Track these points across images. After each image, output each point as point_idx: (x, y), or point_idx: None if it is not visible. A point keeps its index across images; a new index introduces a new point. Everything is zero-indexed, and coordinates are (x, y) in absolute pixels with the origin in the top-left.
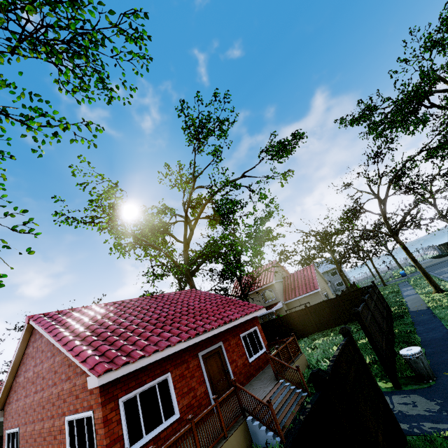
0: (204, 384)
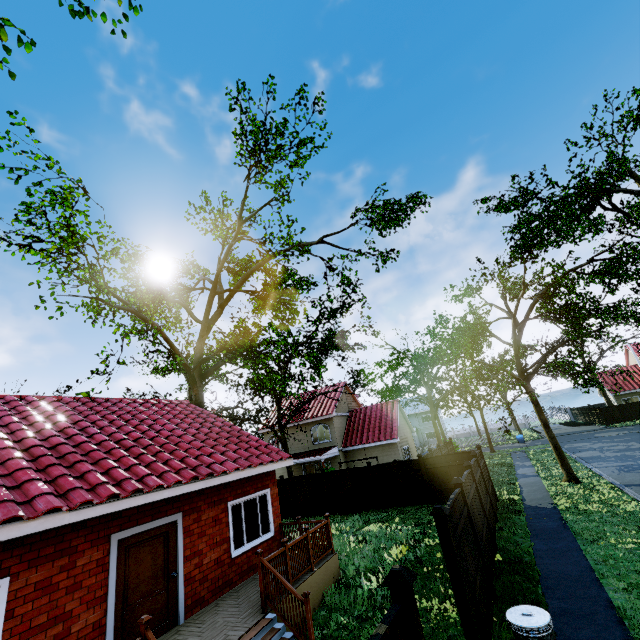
0: (102, 605)
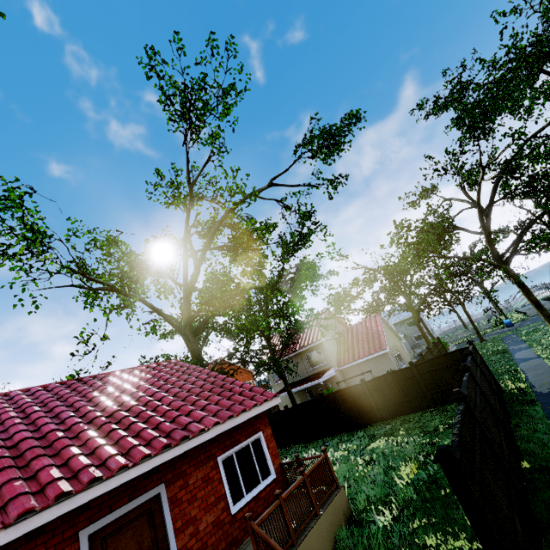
0: None
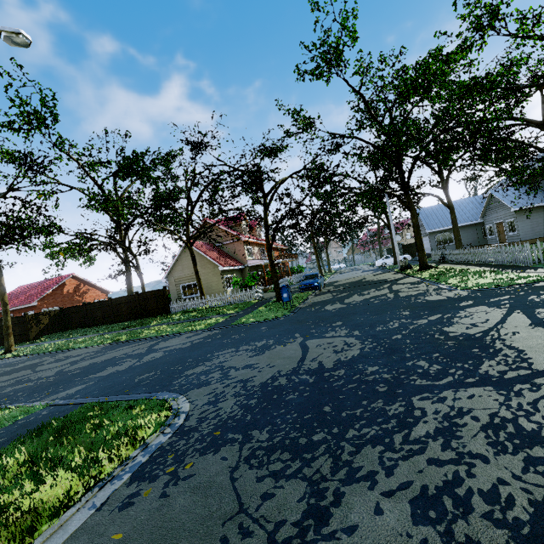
0: None
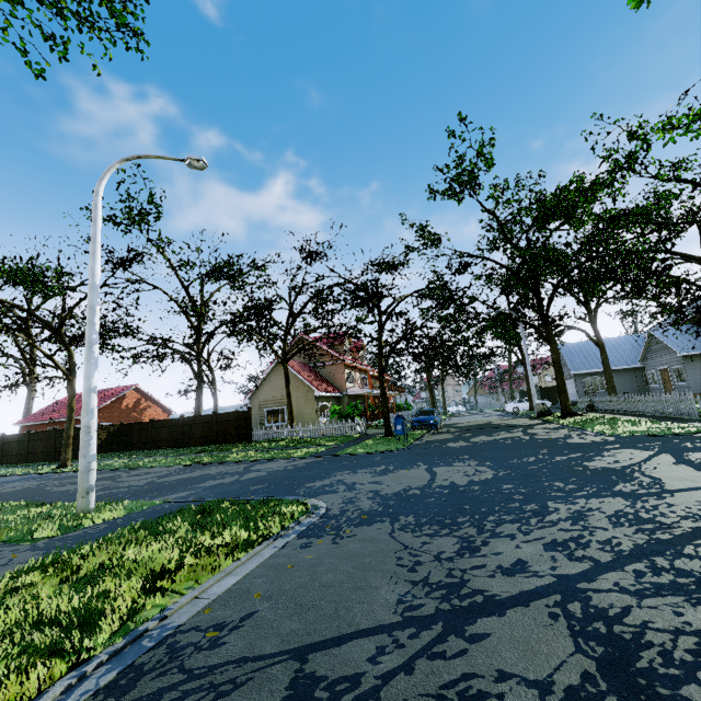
0: None
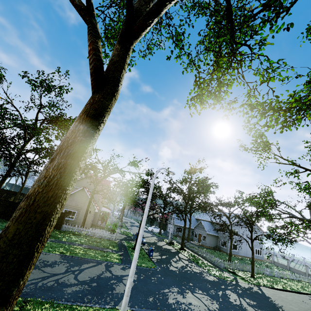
0: None
